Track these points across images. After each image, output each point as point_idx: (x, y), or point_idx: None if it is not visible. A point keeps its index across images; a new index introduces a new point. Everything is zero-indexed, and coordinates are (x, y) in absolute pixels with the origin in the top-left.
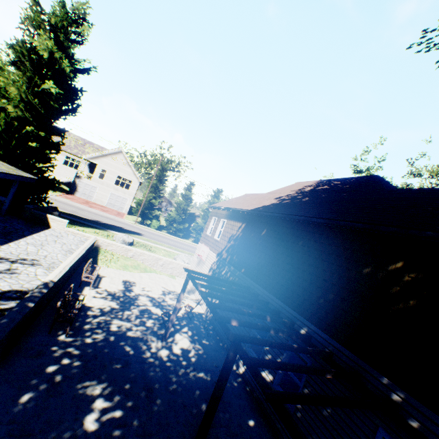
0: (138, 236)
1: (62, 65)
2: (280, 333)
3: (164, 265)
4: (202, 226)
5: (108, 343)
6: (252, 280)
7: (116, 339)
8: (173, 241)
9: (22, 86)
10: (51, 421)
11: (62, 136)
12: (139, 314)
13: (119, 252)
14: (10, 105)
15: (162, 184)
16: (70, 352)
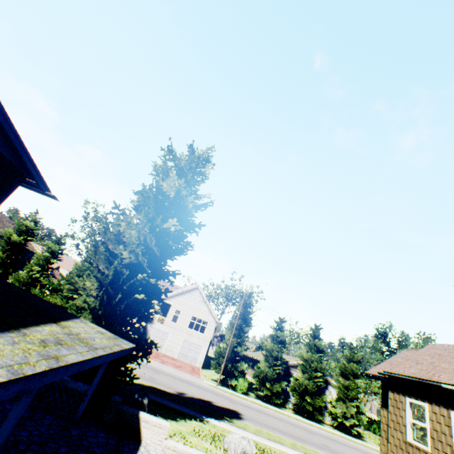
0: (243, 424)
1: (186, 201)
2: None
3: None
4: (304, 384)
5: None
6: None
7: None
8: (277, 419)
9: (144, 227)
10: None
11: (171, 280)
12: None
13: None
14: (126, 250)
15: (246, 323)
16: None
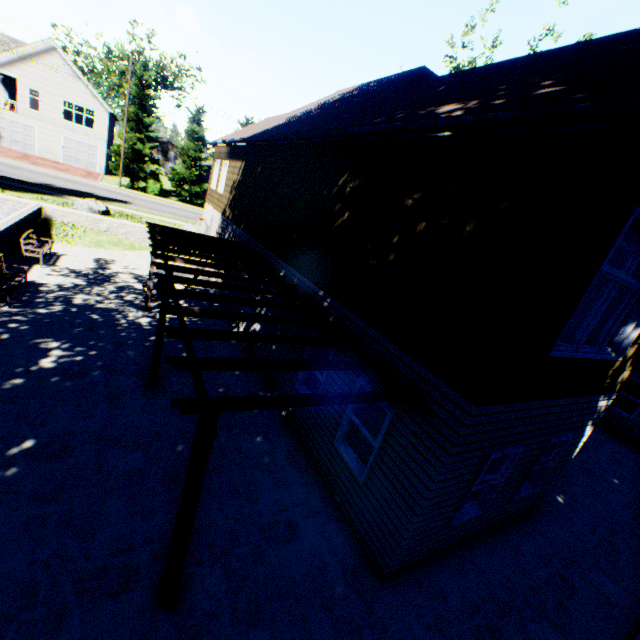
0: (120, 205)
1: None
2: (244, 273)
3: None
4: None
5: (69, 313)
6: (249, 235)
7: (80, 310)
8: (185, 211)
9: None
10: (1, 362)
11: None
12: (116, 290)
13: (86, 225)
14: None
15: (148, 113)
16: (17, 320)
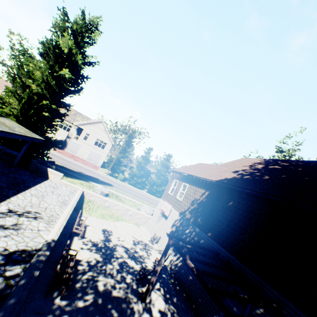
0: (110, 187)
1: (77, 58)
2: None
3: (132, 215)
4: (155, 181)
5: (97, 307)
6: (221, 246)
7: (103, 301)
8: (134, 191)
9: (46, 71)
10: None
11: (67, 109)
12: (119, 268)
13: (99, 202)
14: (34, 84)
15: (129, 147)
16: None
